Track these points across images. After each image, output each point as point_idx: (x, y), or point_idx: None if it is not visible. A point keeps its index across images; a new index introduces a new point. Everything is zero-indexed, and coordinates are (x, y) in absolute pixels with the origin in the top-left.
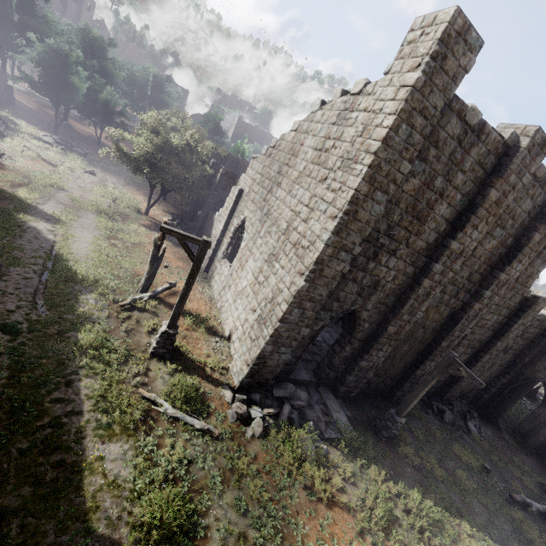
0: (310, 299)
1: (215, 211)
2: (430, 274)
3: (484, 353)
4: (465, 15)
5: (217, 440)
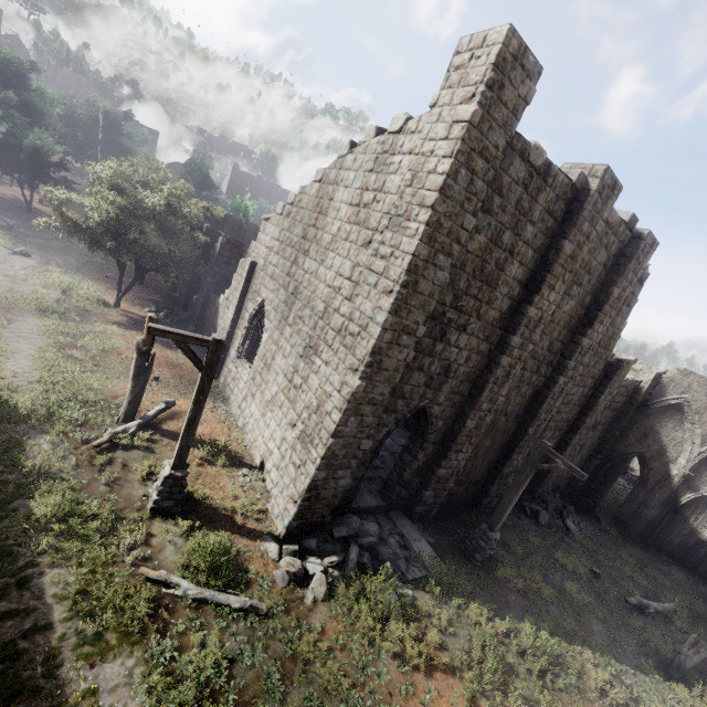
0: (370, 401)
1: (218, 293)
2: (508, 349)
3: (573, 434)
4: (520, 36)
5: (266, 619)
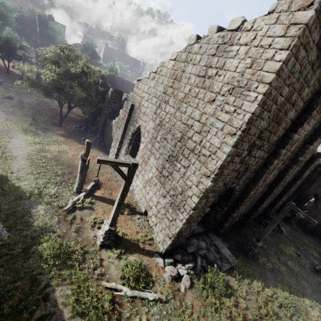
0: (213, 191)
1: (110, 118)
2: (278, 156)
3: (289, 188)
4: None
5: (165, 303)
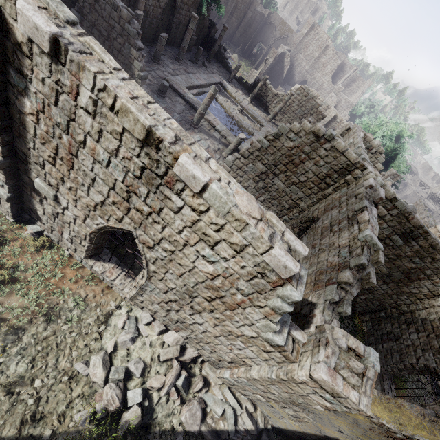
0: None
1: None
2: None
3: (241, 23)
4: None
5: None
